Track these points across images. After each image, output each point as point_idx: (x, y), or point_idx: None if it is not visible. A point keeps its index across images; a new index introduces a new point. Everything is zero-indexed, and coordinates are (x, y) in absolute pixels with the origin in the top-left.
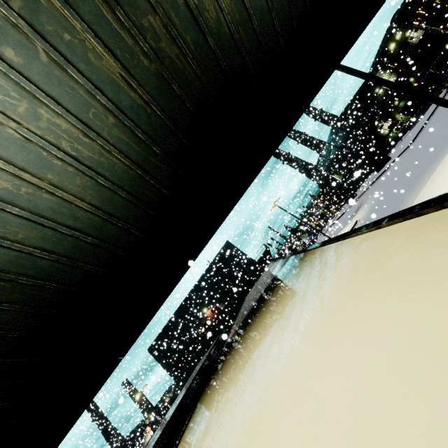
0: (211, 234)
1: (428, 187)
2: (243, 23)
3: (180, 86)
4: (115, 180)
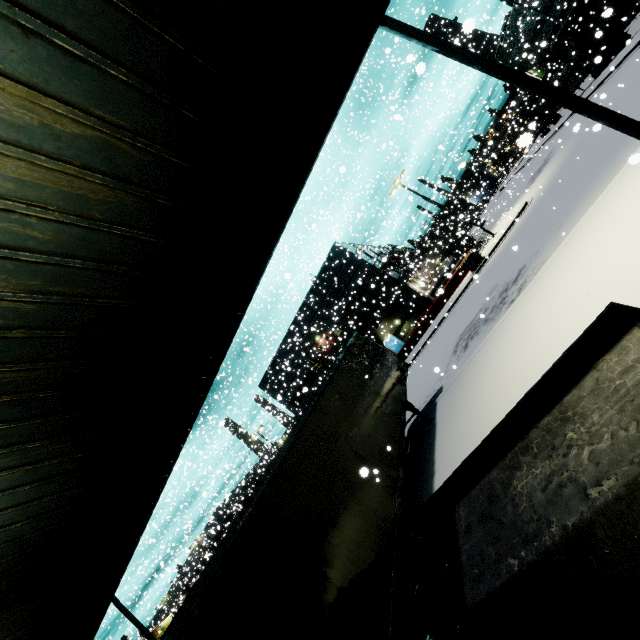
0: (183, 435)
1: (588, 218)
2: (53, 279)
3: (12, 393)
4: (4, 489)
